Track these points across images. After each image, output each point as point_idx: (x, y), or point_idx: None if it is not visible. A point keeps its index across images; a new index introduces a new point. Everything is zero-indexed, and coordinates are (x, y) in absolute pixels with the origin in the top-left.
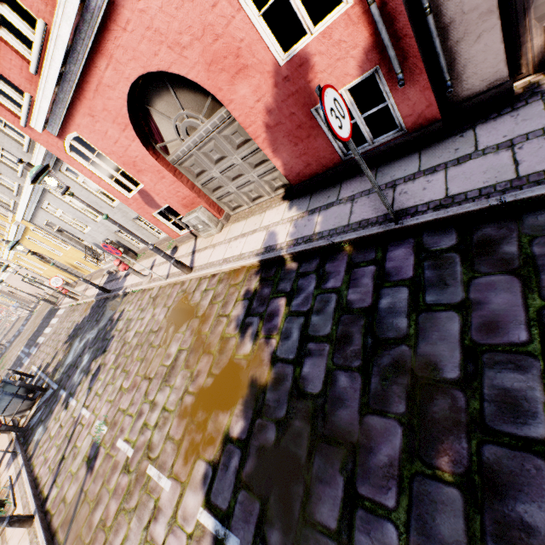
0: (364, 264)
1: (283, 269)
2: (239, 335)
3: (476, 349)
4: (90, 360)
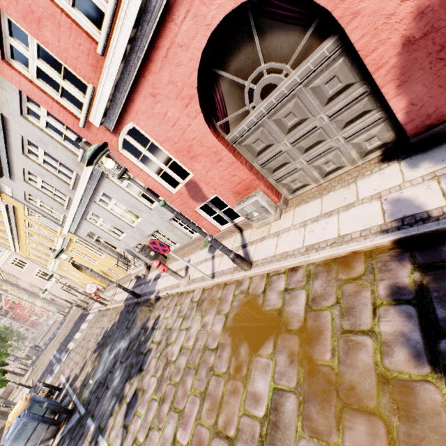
0: None
1: None
2: (444, 380)
3: None
4: (123, 380)
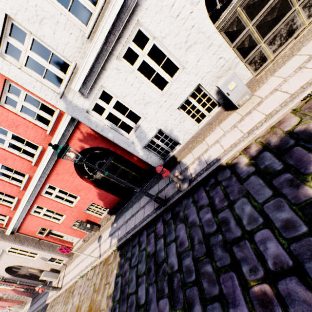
0: None
1: None
2: None
3: None
4: None
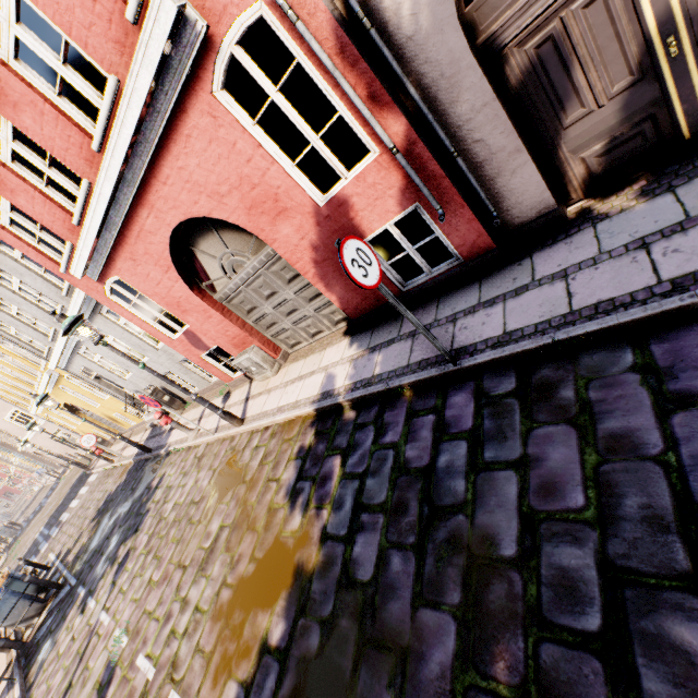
0: (423, 412)
1: (341, 419)
2: (288, 506)
3: (534, 517)
4: (119, 543)
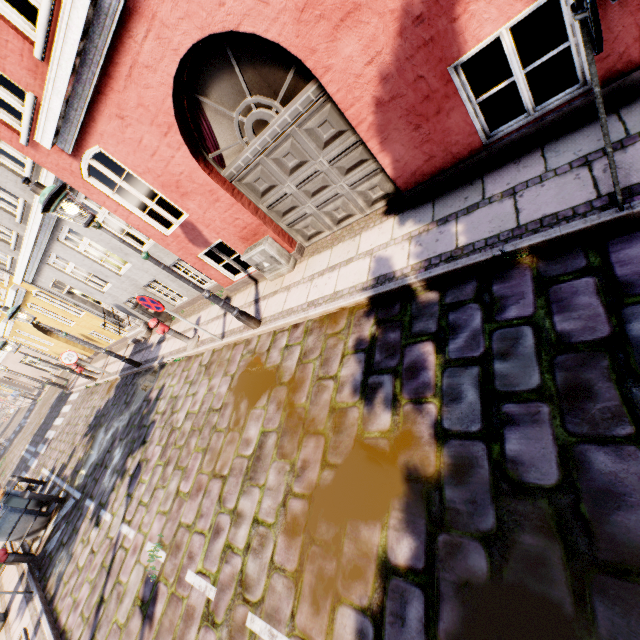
0: (568, 277)
1: (415, 303)
2: (363, 404)
3: None
4: (124, 456)
